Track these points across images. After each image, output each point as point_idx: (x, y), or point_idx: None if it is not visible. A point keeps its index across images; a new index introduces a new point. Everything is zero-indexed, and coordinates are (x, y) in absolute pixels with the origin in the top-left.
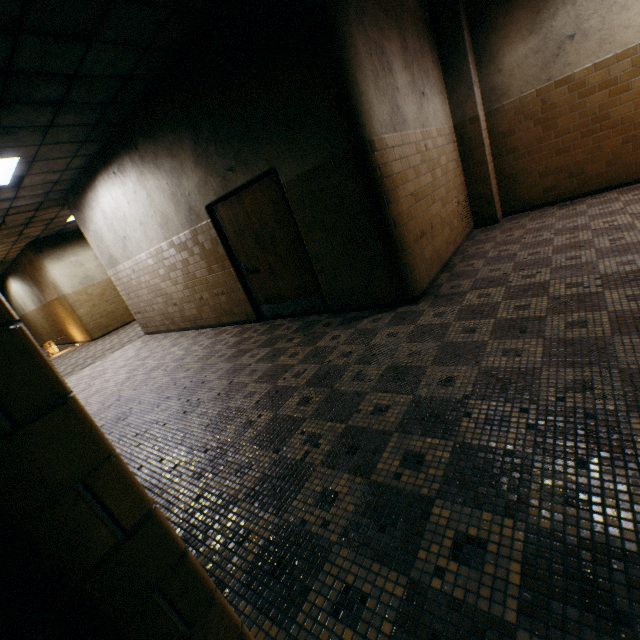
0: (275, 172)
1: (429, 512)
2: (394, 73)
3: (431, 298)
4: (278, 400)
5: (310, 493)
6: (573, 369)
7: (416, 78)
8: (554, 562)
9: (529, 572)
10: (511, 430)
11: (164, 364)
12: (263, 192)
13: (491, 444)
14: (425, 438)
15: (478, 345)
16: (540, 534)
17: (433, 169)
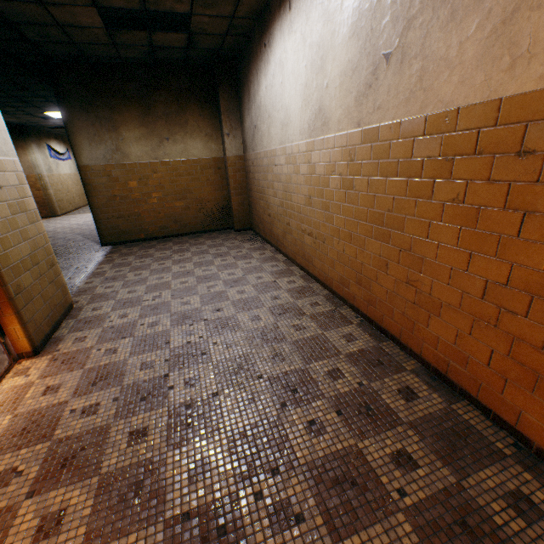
0: None
1: None
2: (122, 131)
3: (105, 247)
4: None
5: None
6: None
7: (159, 130)
8: None
9: None
10: None
11: (86, 225)
12: None
13: None
14: None
15: None
16: None
17: (162, 184)
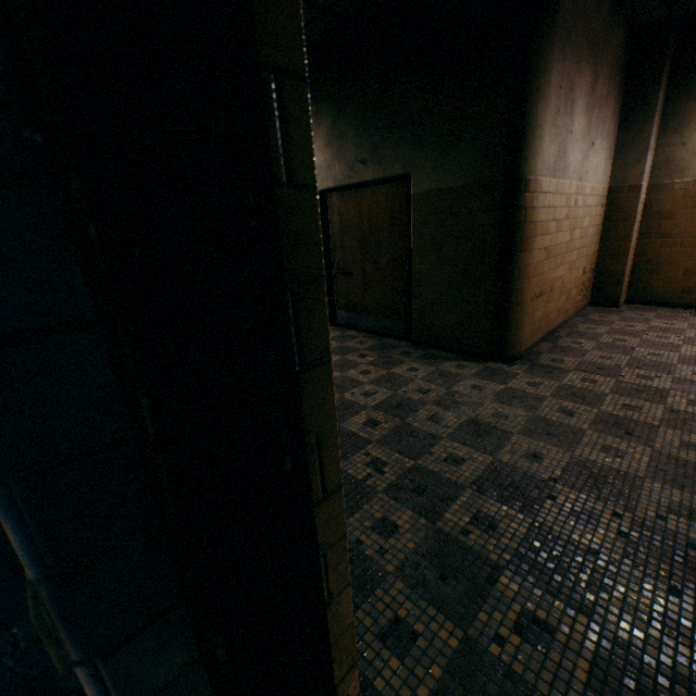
0: (408, 179)
1: (495, 579)
2: (574, 113)
3: (527, 364)
4: (343, 412)
5: (368, 516)
6: (681, 492)
7: (592, 125)
8: (627, 675)
9: (597, 674)
10: (599, 530)
11: None
12: (387, 195)
13: (574, 536)
14: (501, 505)
15: (574, 430)
16: (615, 643)
17: (573, 228)
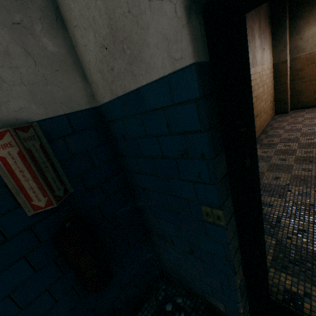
0: None
1: (279, 221)
2: (255, 40)
3: (258, 145)
4: None
5: None
6: None
7: (262, 41)
8: None
9: None
10: (311, 197)
11: None
12: None
13: (303, 201)
14: (271, 197)
15: (288, 166)
16: None
17: (263, 85)
